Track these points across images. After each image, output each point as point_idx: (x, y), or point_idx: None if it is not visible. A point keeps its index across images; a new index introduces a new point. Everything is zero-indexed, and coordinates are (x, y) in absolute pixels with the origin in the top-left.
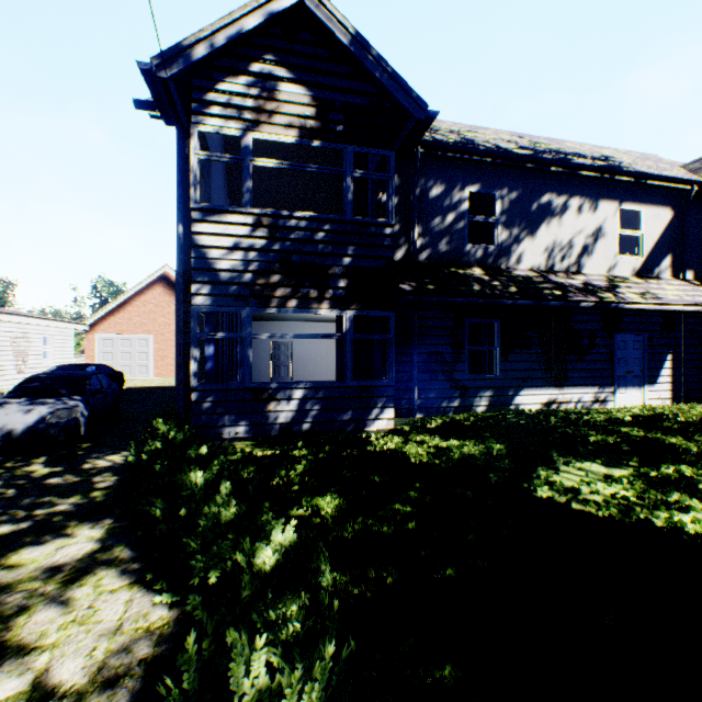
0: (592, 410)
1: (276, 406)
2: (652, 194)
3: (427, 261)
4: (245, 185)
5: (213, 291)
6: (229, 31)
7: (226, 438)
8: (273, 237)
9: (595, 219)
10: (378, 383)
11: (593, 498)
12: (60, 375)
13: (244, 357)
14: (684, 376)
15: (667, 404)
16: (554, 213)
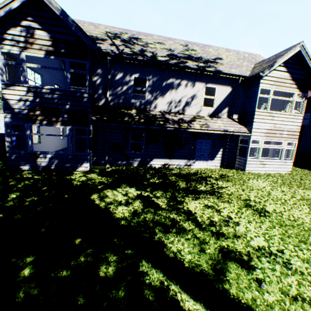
0: (177, 169)
1: (41, 160)
2: (222, 80)
3: (114, 106)
4: (22, 75)
5: (12, 116)
6: (5, 9)
7: (22, 169)
8: (36, 96)
9: (193, 91)
10: (82, 154)
11: (108, 200)
12: None
13: (27, 141)
14: (226, 158)
15: (218, 168)
16: (174, 87)
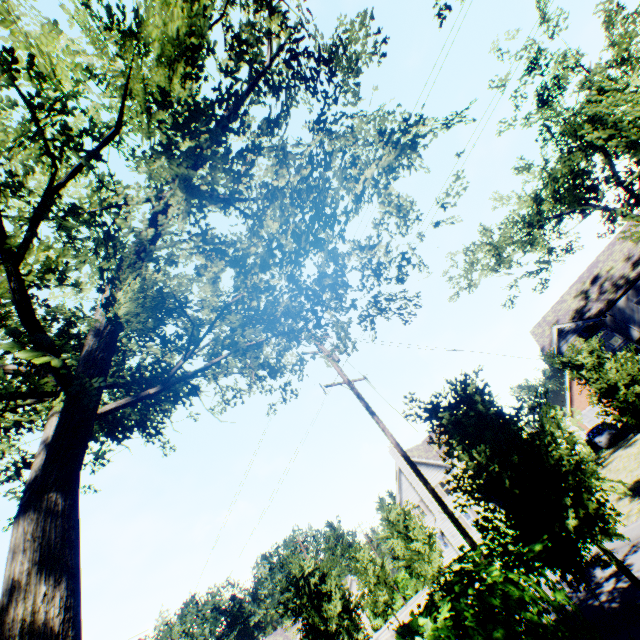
0: None
1: None
2: None
3: None
4: None
5: None
6: (554, 346)
7: None
8: None
9: None
10: None
11: None
12: (597, 427)
13: None
14: None
15: None
16: None
